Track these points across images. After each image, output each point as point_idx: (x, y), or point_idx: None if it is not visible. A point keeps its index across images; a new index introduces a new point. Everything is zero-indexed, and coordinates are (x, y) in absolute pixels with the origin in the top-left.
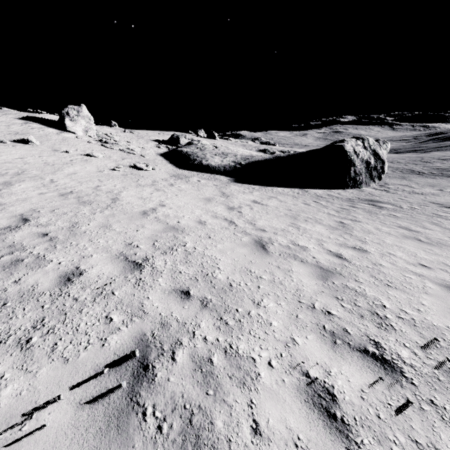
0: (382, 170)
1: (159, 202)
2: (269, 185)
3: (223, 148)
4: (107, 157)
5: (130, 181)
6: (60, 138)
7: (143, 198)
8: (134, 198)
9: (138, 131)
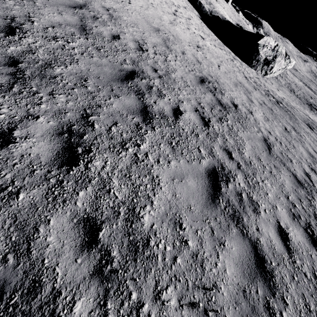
0: (271, 69)
1: None
2: (212, 32)
3: (214, 1)
4: None
5: None
6: None
7: None
8: None
9: None
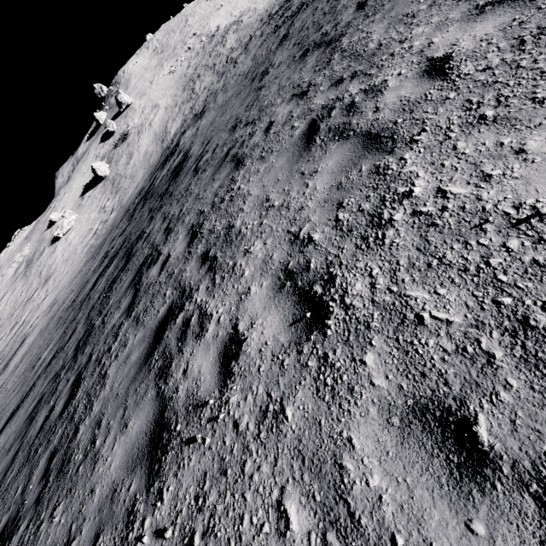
0: None
1: None
2: None
3: None
4: None
5: None
6: None
7: None
8: None
9: None
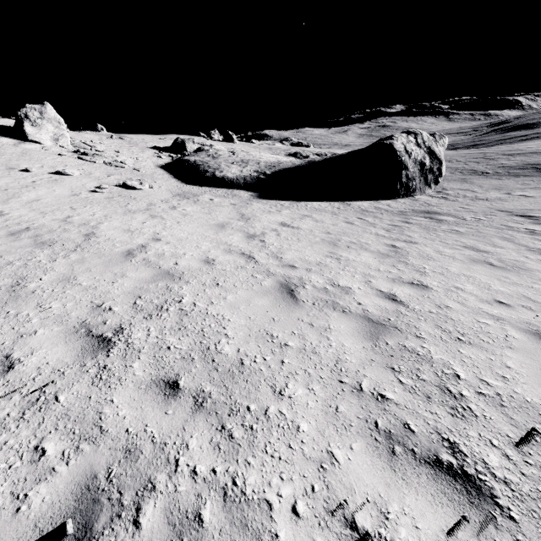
0: (440, 172)
1: (153, 234)
2: (302, 199)
3: (243, 154)
4: (86, 174)
5: (116, 207)
6: (18, 150)
7: (131, 231)
8: (118, 232)
9: (132, 137)
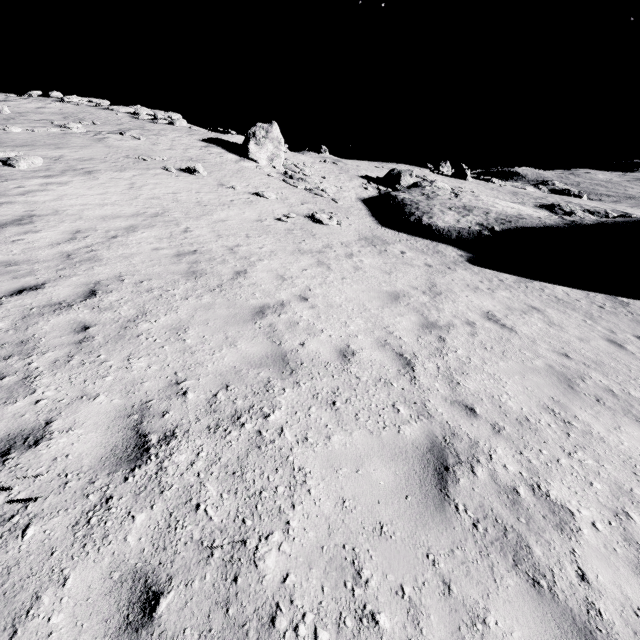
0: None
1: (304, 289)
2: (539, 277)
3: (469, 198)
4: (282, 198)
5: (289, 242)
6: (236, 167)
7: (283, 278)
8: (269, 276)
9: (347, 162)
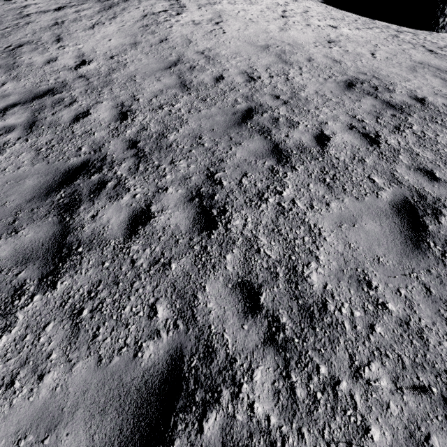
0: None
1: None
2: (348, 11)
3: None
4: None
5: None
6: None
7: None
8: None
9: None
